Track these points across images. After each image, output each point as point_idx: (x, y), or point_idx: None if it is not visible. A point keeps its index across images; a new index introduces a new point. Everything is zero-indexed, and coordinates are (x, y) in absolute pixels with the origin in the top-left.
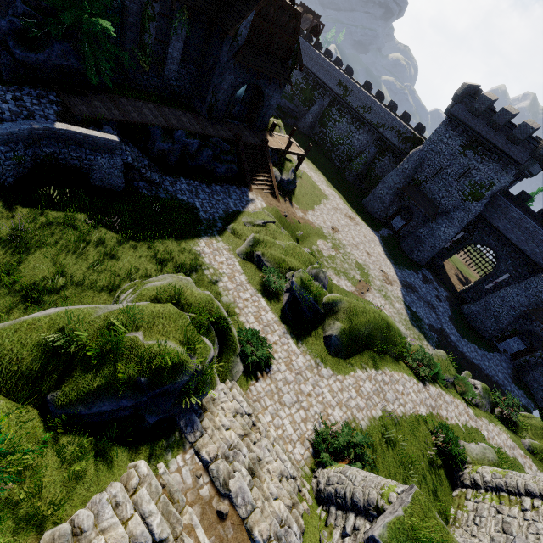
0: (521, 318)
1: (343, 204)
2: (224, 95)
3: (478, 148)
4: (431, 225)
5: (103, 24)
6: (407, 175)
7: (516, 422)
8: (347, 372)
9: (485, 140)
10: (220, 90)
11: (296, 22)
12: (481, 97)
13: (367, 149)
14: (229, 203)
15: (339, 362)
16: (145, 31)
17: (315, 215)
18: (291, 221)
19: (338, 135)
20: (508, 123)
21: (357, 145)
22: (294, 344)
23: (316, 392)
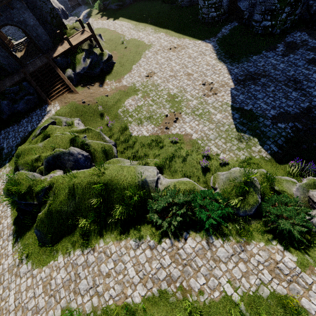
0: None
1: (168, 39)
2: None
3: None
4: None
5: None
6: None
7: None
8: (47, 262)
9: None
10: None
11: None
12: None
13: None
14: (28, 128)
15: (45, 251)
16: None
17: (130, 76)
18: (92, 102)
19: None
20: None
21: None
22: (11, 245)
23: (2, 296)
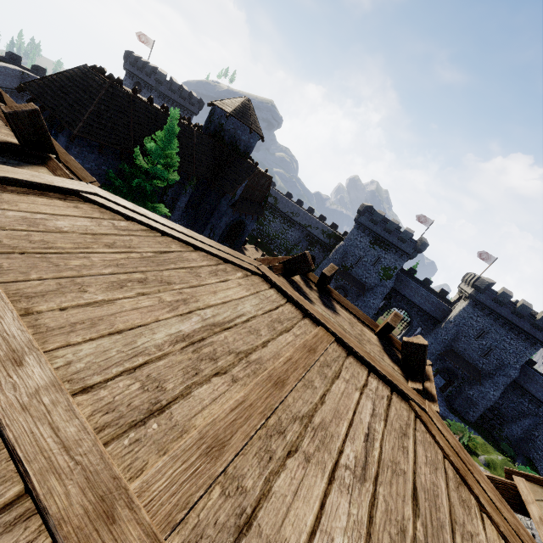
0: (438, 360)
1: None
2: (219, 230)
3: (381, 244)
4: (363, 298)
5: (161, 207)
6: (338, 263)
7: (470, 445)
8: None
9: (385, 239)
10: (217, 227)
11: (269, 182)
12: (376, 213)
13: (301, 243)
14: None
15: None
16: (164, 194)
17: None
18: None
19: (274, 231)
20: (396, 229)
21: (291, 239)
22: None
23: None
